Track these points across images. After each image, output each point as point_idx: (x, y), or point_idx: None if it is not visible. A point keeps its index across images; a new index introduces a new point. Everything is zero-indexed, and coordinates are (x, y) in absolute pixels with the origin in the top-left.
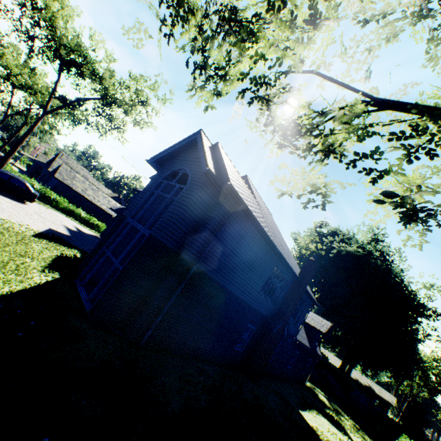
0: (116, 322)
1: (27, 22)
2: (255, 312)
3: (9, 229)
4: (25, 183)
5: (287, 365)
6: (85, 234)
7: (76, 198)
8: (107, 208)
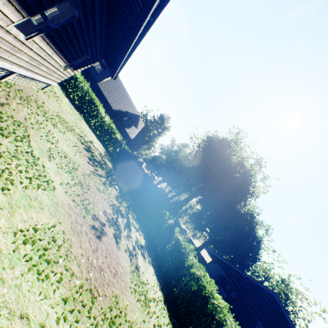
0: None
1: None
2: None
3: None
4: None
5: None
6: None
7: None
8: None
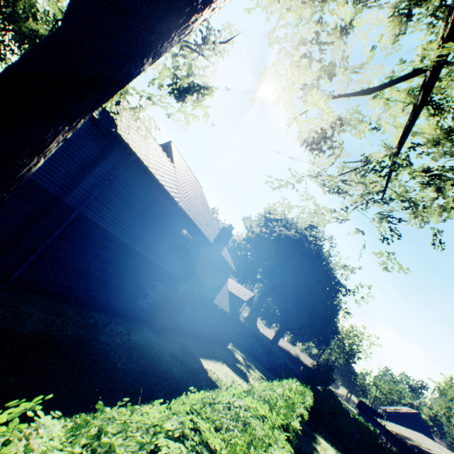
0: None
1: None
2: (161, 270)
3: None
4: None
5: (205, 327)
6: None
7: None
8: None
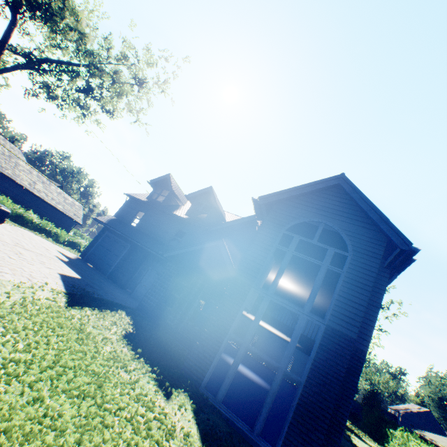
0: None
1: None
2: None
3: (41, 306)
4: None
5: None
6: (77, 262)
7: (20, 194)
8: (64, 208)
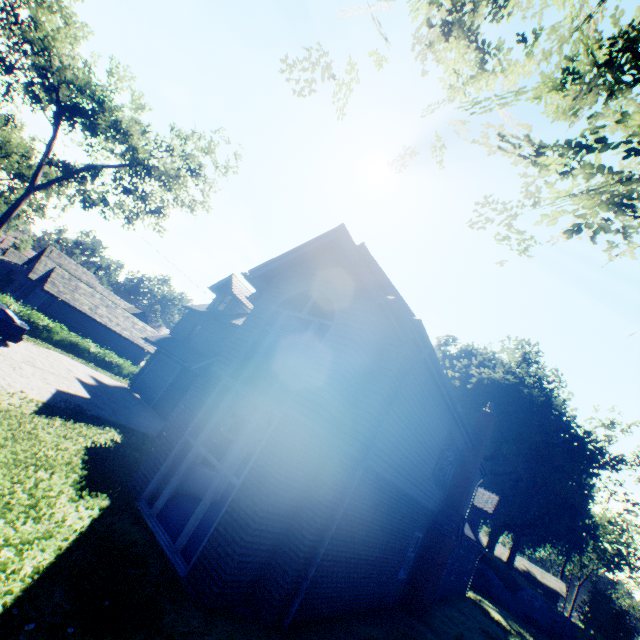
0: (240, 593)
1: (2, 43)
2: (423, 510)
3: None
4: (5, 310)
5: (450, 575)
6: (110, 388)
7: (80, 321)
8: (132, 335)
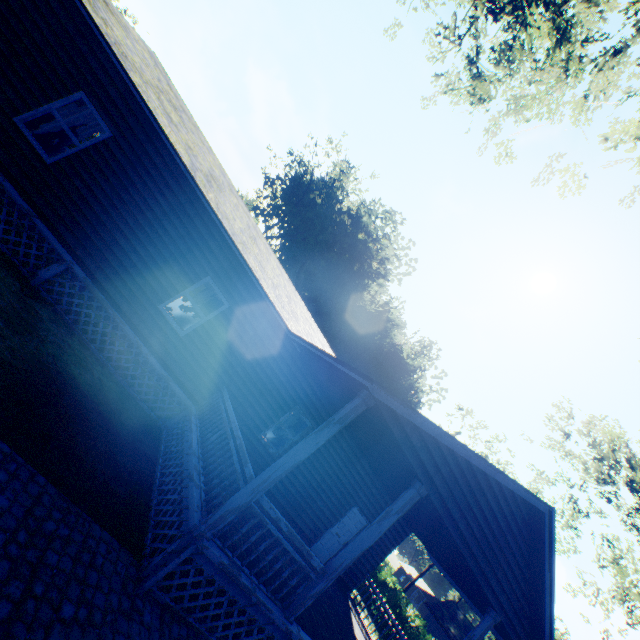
0: None
1: None
2: None
3: None
4: None
5: None
6: None
7: None
8: None
